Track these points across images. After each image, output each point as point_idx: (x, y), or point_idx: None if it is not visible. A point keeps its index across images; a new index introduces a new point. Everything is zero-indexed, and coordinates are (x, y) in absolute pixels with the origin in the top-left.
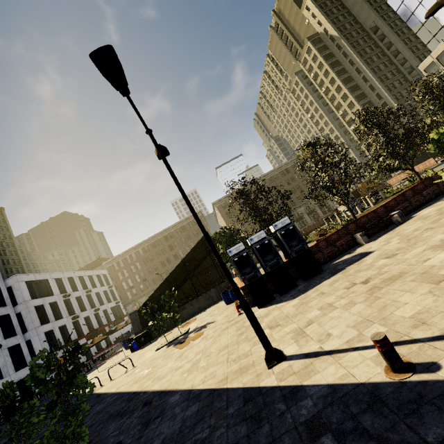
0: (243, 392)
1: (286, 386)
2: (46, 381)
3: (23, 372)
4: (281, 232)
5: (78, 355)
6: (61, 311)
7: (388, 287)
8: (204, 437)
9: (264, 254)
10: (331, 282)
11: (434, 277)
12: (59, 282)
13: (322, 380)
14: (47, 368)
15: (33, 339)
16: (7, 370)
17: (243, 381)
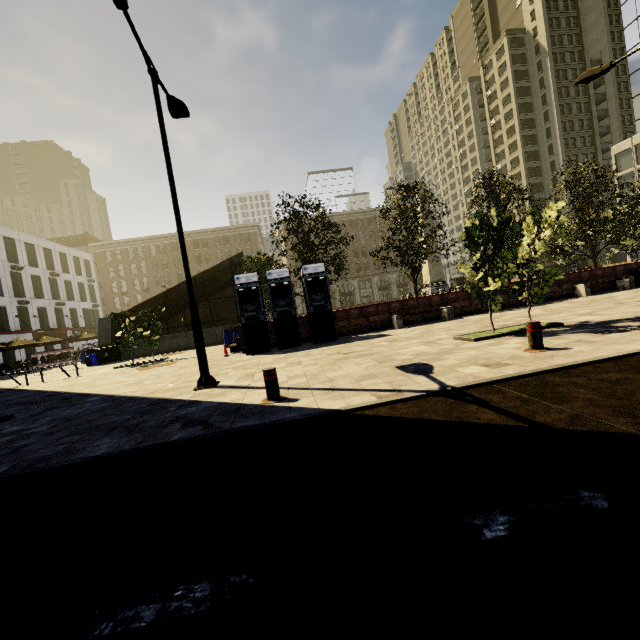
0: (156, 400)
1: (192, 400)
2: None
3: None
4: (307, 279)
5: (16, 353)
6: (3, 286)
7: (352, 359)
8: (93, 418)
9: (278, 297)
10: (327, 349)
11: (387, 359)
12: (9, 244)
13: (220, 400)
14: None
15: None
16: None
17: (165, 395)
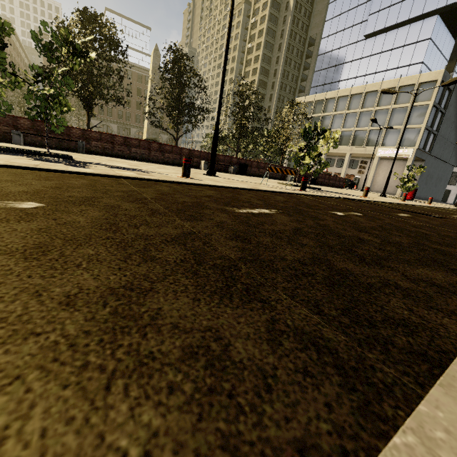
0: None
1: None
2: None
3: None
4: None
5: None
6: None
7: None
8: None
9: None
10: None
11: None
12: None
13: None
14: None
15: None
16: None
17: None
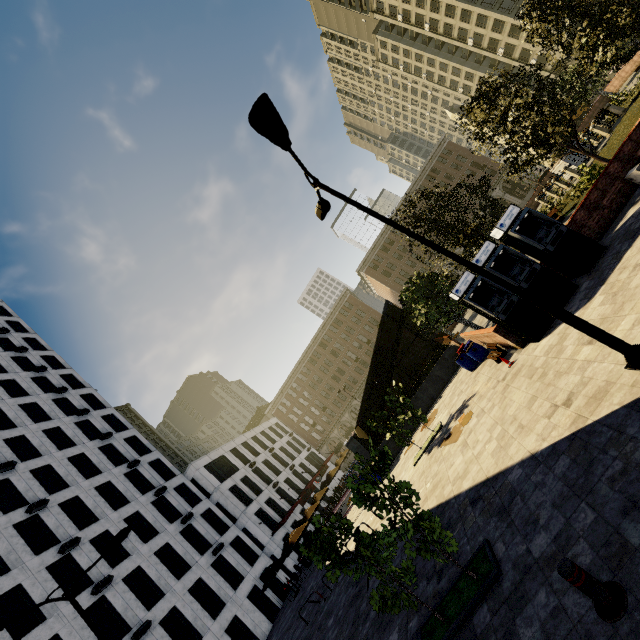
0: (630, 408)
1: None
2: (376, 497)
3: (259, 565)
4: (515, 229)
5: None
6: (257, 484)
7: None
8: (620, 469)
9: (507, 270)
10: None
11: None
12: (236, 453)
13: None
14: (288, 546)
15: (248, 526)
16: (243, 568)
17: (613, 402)
